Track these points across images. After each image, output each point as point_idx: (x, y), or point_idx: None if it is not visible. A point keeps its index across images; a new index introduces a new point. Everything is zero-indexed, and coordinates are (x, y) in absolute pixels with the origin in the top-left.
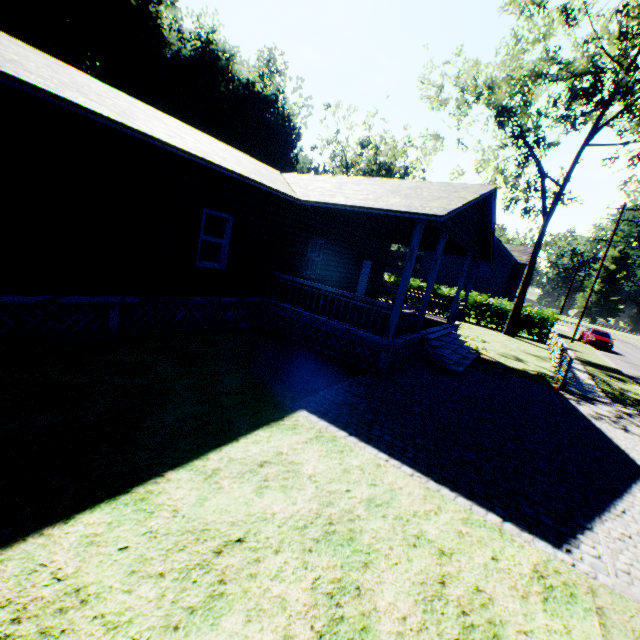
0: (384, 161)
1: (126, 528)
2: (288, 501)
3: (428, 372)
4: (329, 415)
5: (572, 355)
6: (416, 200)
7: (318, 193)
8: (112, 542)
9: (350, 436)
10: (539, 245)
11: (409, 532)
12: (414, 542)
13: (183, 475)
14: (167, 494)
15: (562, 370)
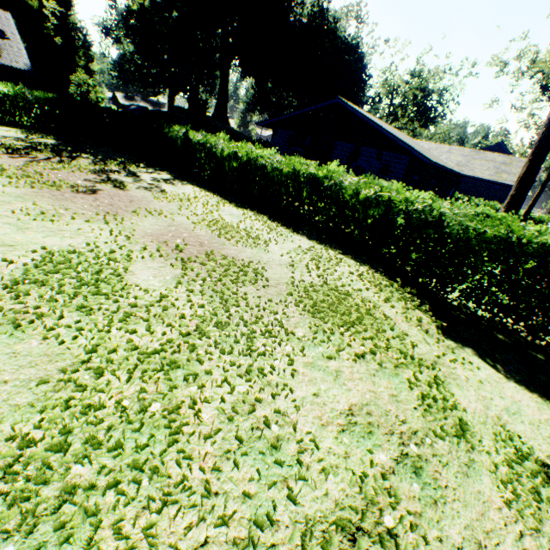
0: (427, 89)
1: None
2: None
3: None
4: None
5: None
6: (512, 176)
7: (463, 168)
8: None
9: None
10: None
11: None
12: None
13: None
14: None
15: None
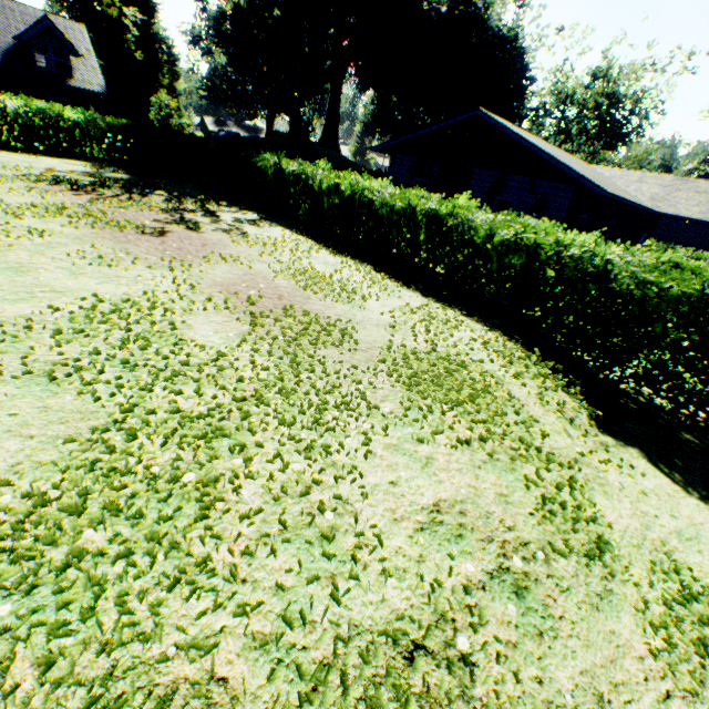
0: (616, 94)
1: None
2: None
3: None
4: None
5: None
6: None
7: (660, 203)
8: None
9: None
10: None
11: None
12: None
13: None
14: None
15: None
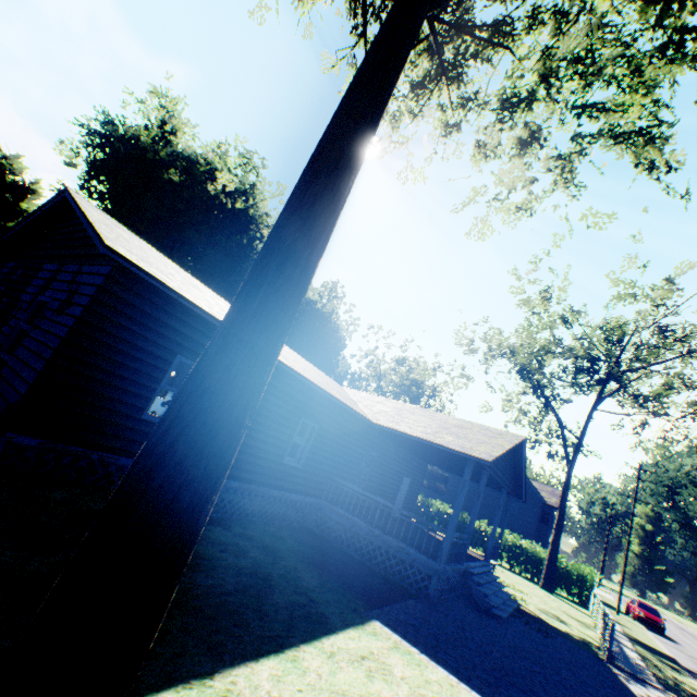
0: (415, 378)
1: (295, 676)
2: (393, 691)
3: (473, 611)
4: (399, 630)
5: (619, 628)
6: (465, 440)
7: (384, 417)
8: (291, 683)
9: (422, 653)
10: (566, 490)
11: None
12: None
13: (312, 649)
14: (308, 660)
15: (606, 637)
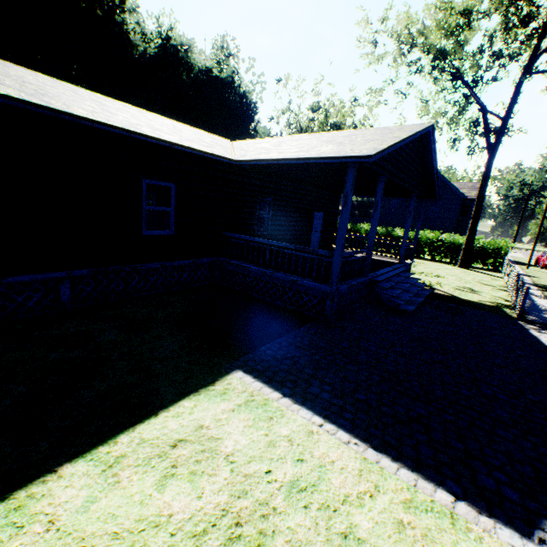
0: (334, 122)
1: None
2: (192, 494)
3: (379, 314)
4: (266, 374)
5: (529, 281)
6: (348, 145)
7: (256, 152)
8: None
9: (284, 397)
10: (486, 179)
11: (335, 529)
12: (339, 545)
13: (79, 468)
14: (50, 498)
15: (519, 299)
